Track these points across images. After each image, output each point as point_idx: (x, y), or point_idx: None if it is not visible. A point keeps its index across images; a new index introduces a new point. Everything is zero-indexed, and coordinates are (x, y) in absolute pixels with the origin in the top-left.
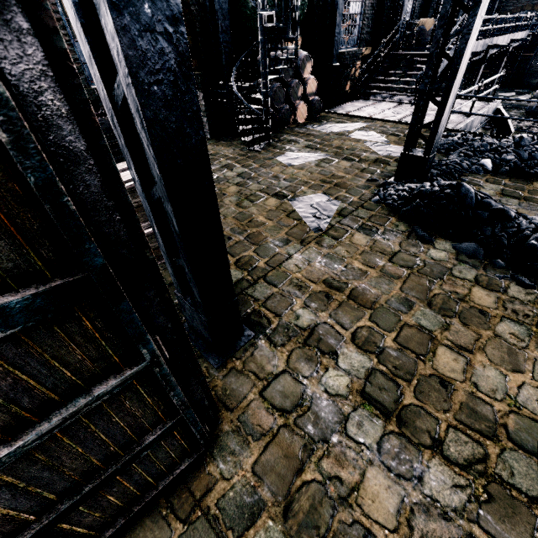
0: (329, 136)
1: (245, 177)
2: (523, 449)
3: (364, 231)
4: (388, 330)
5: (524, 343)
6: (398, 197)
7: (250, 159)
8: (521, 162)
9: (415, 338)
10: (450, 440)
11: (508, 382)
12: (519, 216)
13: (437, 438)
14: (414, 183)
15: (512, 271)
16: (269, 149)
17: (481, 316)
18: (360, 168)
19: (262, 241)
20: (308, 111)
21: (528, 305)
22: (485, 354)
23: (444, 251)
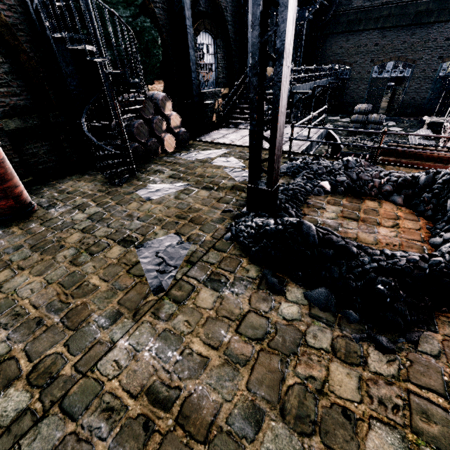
0: (193, 164)
1: (96, 219)
2: None
3: (212, 284)
4: None
5: None
6: (247, 234)
7: (108, 195)
8: (352, 182)
9: None
10: None
11: None
12: (360, 251)
13: None
14: (261, 217)
15: (367, 326)
16: (132, 181)
17: (345, 423)
18: (217, 197)
19: (83, 321)
20: (177, 141)
21: (394, 385)
22: None
23: (296, 304)
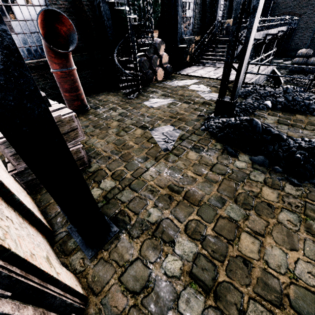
0: (176, 88)
1: (123, 116)
2: (301, 314)
3: (195, 150)
4: (209, 222)
5: (296, 227)
6: (215, 126)
7: (127, 103)
8: (288, 102)
9: (226, 227)
10: (251, 310)
11: (288, 258)
12: (288, 138)
13: (242, 309)
14: (225, 118)
15: (286, 175)
16: (139, 97)
17: (268, 208)
18: (194, 108)
19: (130, 159)
20: (164, 73)
21: (297, 198)
22: (272, 237)
23: (244, 162)
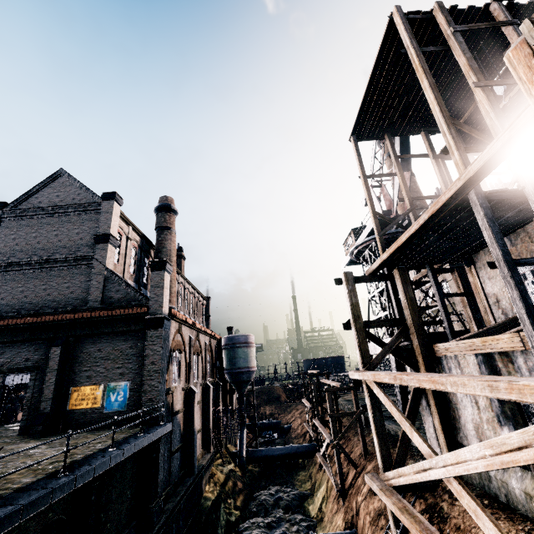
0: None
1: None
2: None
3: None
4: None
5: None
6: None
7: None
8: None
9: None
10: None
11: None
12: None
13: None
14: None
15: None
16: (1, 425)
17: None
18: None
19: None
20: None
21: None
22: None
23: None
